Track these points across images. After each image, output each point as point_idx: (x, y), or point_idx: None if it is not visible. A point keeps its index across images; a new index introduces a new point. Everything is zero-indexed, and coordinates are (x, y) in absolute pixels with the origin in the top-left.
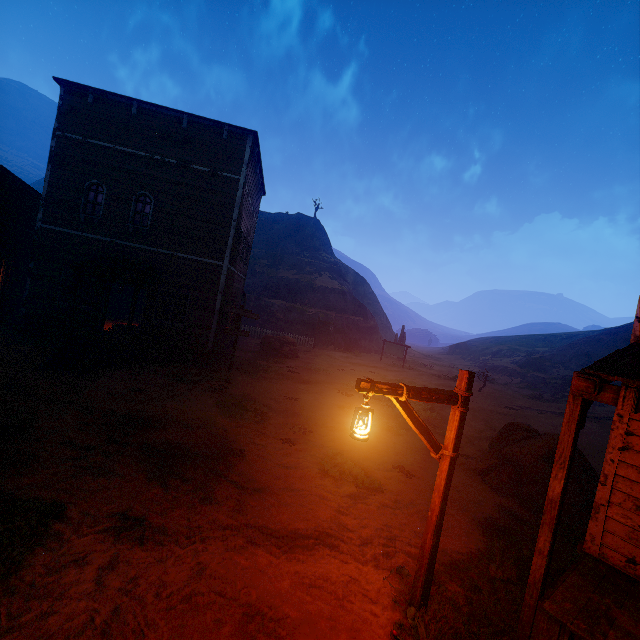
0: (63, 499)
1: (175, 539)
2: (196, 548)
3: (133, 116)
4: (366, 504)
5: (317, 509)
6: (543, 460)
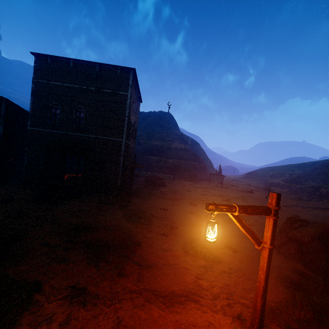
0: (41, 279)
1: (103, 301)
2: (116, 307)
3: (71, 67)
4: (212, 271)
5: (184, 276)
6: (315, 239)
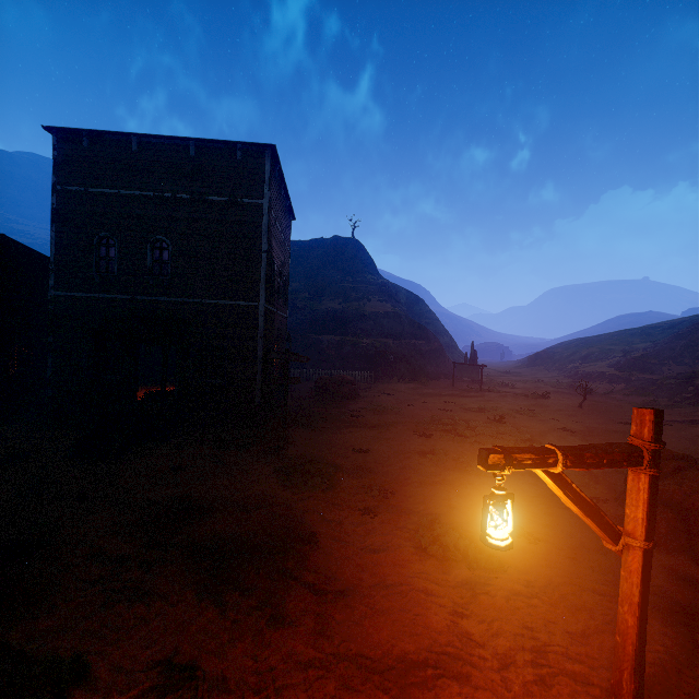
0: (88, 648)
1: (240, 697)
2: None
3: (134, 153)
4: (489, 595)
5: (426, 614)
6: None
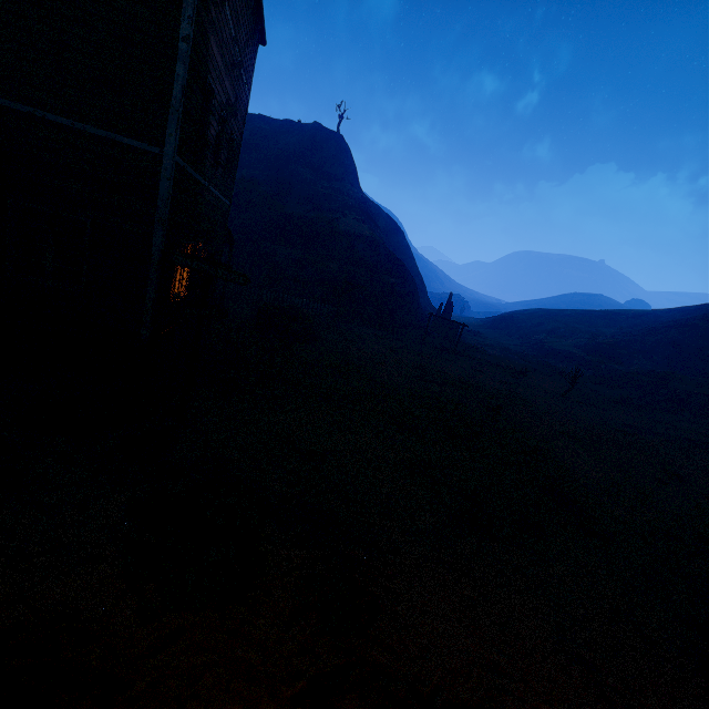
0: None
1: None
2: None
3: None
4: None
5: None
6: None
